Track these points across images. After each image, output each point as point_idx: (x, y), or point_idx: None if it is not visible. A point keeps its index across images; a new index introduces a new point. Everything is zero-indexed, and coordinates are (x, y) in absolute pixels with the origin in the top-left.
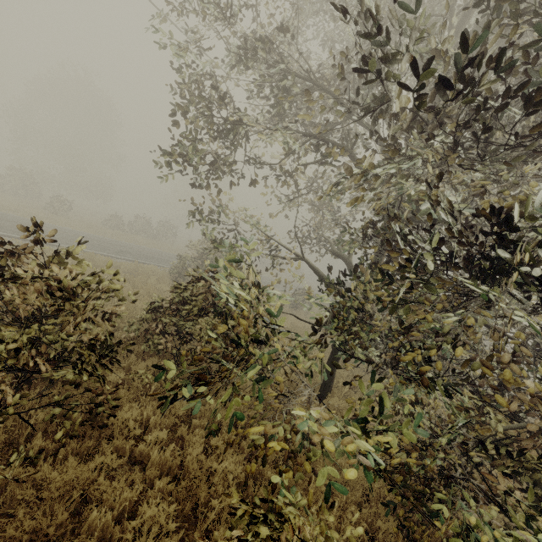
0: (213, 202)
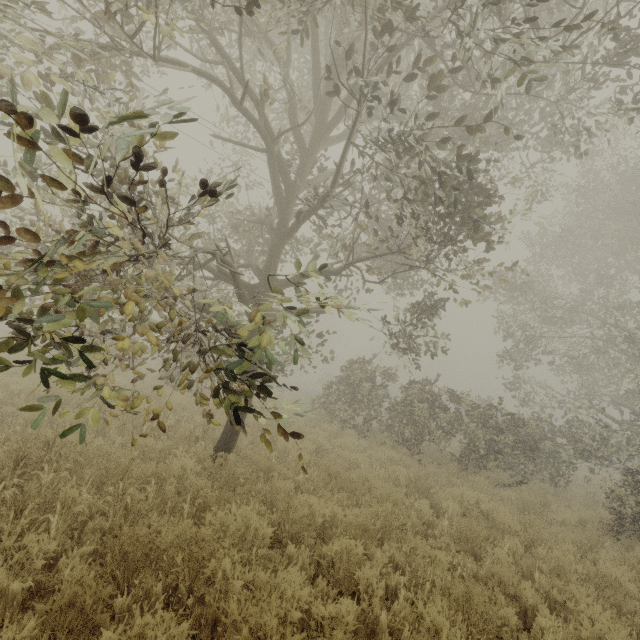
0: (516, 376)
